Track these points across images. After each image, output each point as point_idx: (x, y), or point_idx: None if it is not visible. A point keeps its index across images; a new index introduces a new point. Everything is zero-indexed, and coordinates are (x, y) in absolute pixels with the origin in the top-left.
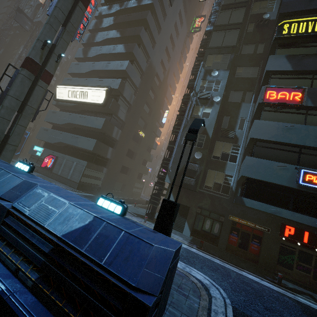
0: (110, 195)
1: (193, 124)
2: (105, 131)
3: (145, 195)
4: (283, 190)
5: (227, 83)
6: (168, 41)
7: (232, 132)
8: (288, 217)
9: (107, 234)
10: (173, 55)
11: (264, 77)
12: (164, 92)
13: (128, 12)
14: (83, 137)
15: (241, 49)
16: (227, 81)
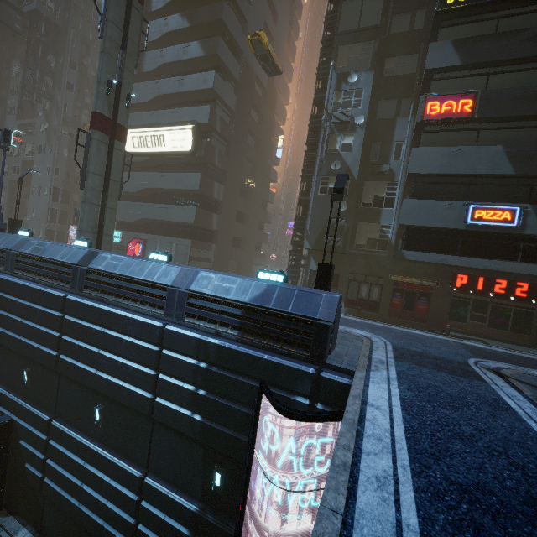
0: None
1: (337, 181)
2: (204, 191)
3: None
4: (450, 234)
5: (372, 91)
6: (266, 10)
7: (385, 166)
8: (454, 263)
9: (284, 294)
10: (276, 33)
11: (424, 77)
12: (272, 105)
13: None
14: (176, 207)
15: (390, 25)
16: (372, 89)
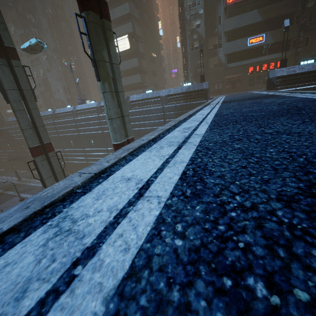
0: None
1: (200, 47)
2: (140, 65)
3: None
4: (242, 52)
5: None
6: None
7: (215, 29)
8: (245, 63)
9: (194, 86)
10: None
11: None
12: (151, 5)
13: None
14: (131, 77)
15: None
16: None
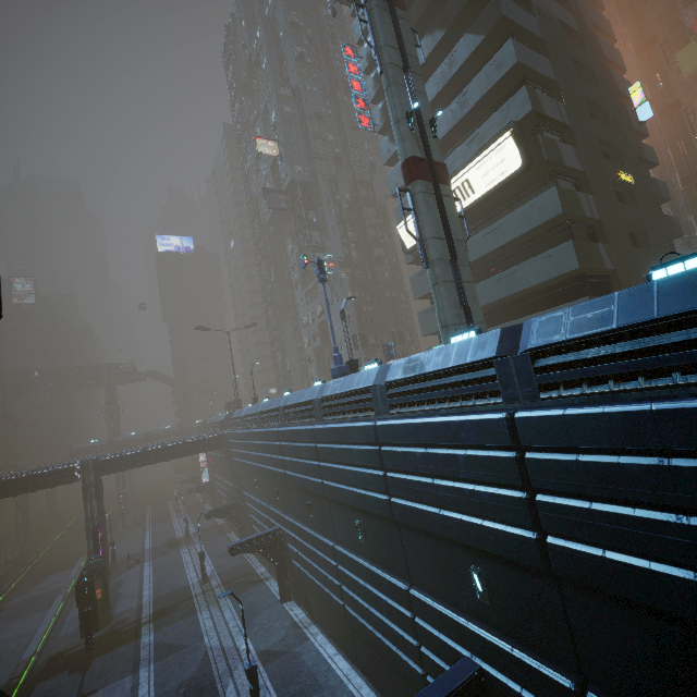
0: None
1: None
2: (570, 212)
3: None
4: None
5: None
6: None
7: None
8: None
9: None
10: None
11: None
12: (596, 51)
13: None
14: (530, 262)
15: None
16: None
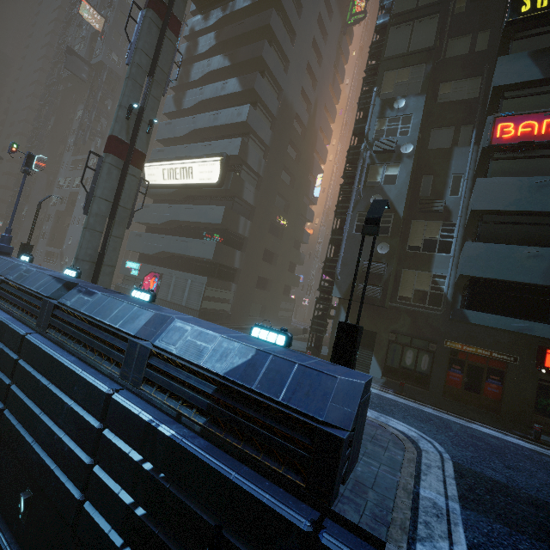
0: (246, 325)
1: (371, 209)
2: (227, 225)
3: (298, 321)
4: (536, 292)
5: (423, 118)
6: (310, 52)
7: (439, 202)
8: (546, 334)
9: (278, 368)
10: (320, 74)
11: (491, 97)
12: (312, 143)
13: (237, 18)
14: (196, 240)
15: (446, 49)
16: (422, 115)
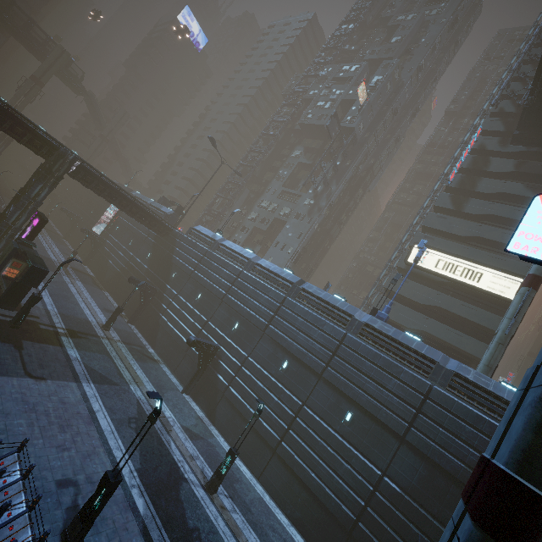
0: None
1: None
2: None
3: None
4: None
5: None
6: None
7: None
8: None
9: None
10: None
11: None
12: None
13: (540, 156)
14: (475, 340)
15: None
16: None
